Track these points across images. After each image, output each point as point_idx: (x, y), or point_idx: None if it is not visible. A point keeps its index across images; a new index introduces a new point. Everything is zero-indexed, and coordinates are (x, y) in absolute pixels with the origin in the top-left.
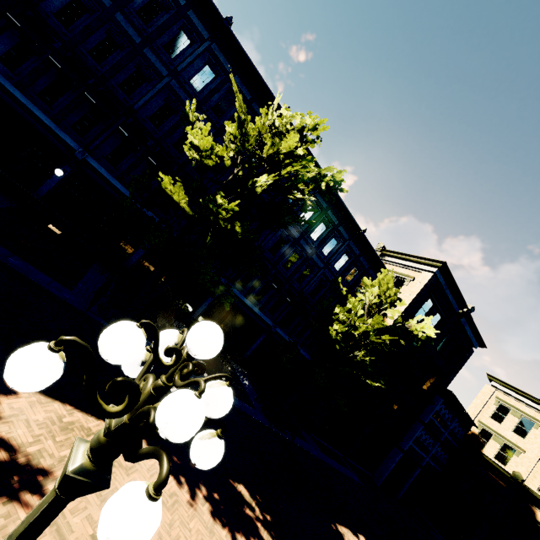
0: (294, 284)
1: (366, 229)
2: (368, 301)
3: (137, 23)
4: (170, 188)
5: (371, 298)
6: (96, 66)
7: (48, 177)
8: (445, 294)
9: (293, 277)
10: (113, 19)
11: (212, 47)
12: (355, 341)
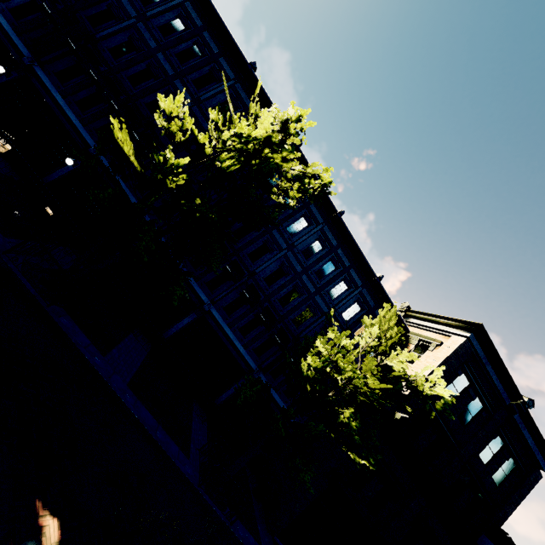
0: (289, 325)
1: (382, 276)
2: (364, 343)
3: (175, 62)
4: (120, 137)
5: (369, 339)
6: (131, 88)
7: (61, 166)
8: (486, 373)
9: (289, 315)
10: (154, 57)
11: (236, 86)
12: (337, 388)
